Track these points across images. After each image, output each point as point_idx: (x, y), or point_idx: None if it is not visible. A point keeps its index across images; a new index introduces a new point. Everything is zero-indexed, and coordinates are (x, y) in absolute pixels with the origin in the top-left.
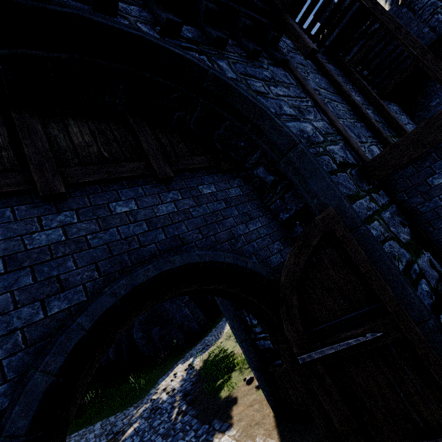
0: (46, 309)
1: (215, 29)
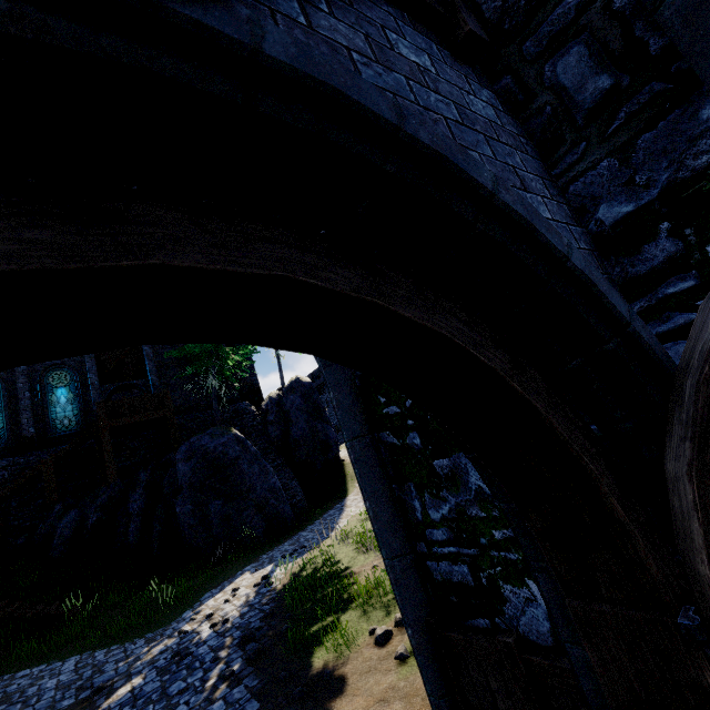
0: None
1: None
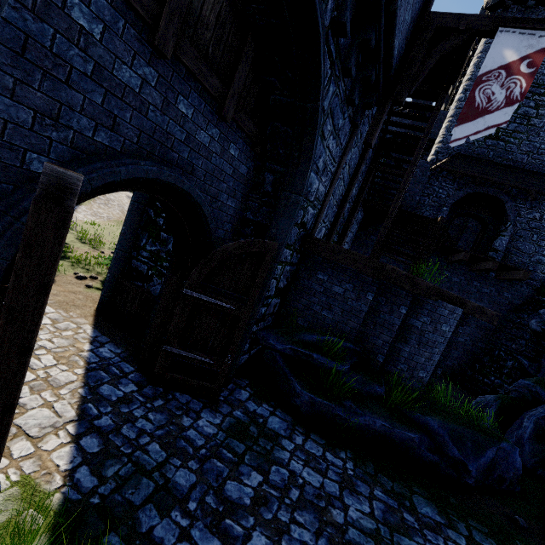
0: (96, 133)
1: (357, 56)
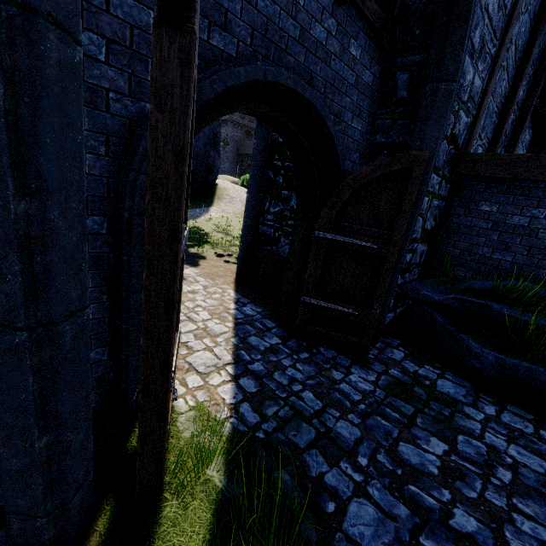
0: (210, 34)
1: None
